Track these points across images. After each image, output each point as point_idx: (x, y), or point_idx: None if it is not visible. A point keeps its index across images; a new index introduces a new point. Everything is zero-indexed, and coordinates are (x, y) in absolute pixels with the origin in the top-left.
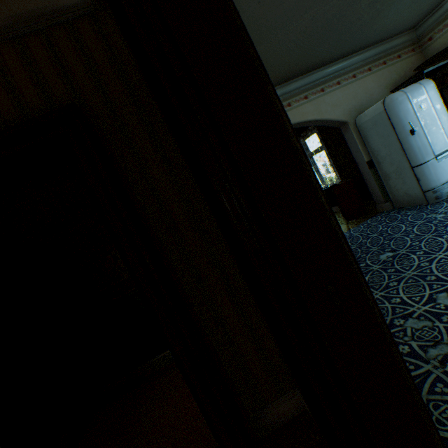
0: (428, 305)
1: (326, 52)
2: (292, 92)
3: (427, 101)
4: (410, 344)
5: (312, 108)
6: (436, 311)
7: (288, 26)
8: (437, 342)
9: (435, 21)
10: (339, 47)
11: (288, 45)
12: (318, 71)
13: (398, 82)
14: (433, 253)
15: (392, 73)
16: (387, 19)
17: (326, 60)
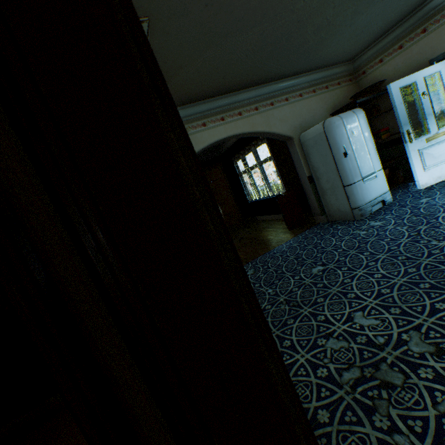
0: (347, 324)
1: (276, 69)
2: (243, 101)
3: (358, 128)
4: (329, 367)
5: (262, 120)
6: (352, 330)
7: (238, 36)
8: (351, 365)
9: (368, 58)
10: (288, 65)
11: (239, 55)
12: (269, 85)
13: (337, 106)
14: (355, 270)
15: (332, 97)
16: (330, 48)
17: (276, 76)
